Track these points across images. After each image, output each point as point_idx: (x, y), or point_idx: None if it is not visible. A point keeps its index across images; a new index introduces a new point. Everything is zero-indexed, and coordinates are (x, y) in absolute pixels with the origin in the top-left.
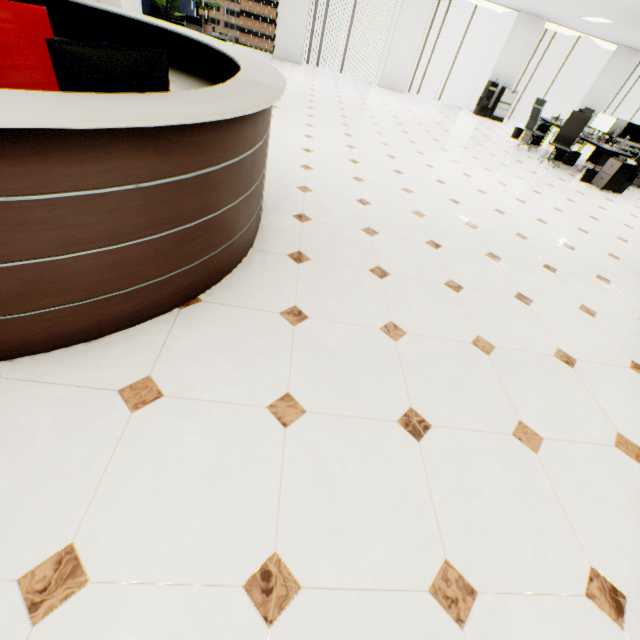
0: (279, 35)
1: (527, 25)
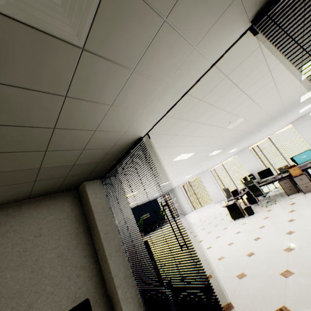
0: (181, 209)
1: (242, 154)
